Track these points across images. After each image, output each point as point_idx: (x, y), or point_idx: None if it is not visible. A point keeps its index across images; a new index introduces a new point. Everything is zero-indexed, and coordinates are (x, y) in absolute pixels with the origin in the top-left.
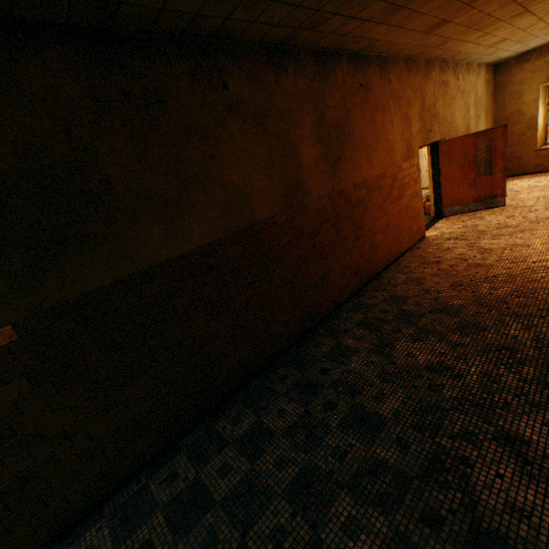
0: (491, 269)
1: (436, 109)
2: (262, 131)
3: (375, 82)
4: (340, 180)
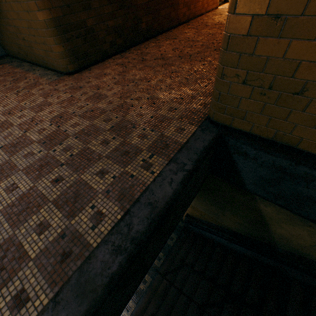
0: None
1: None
2: None
3: None
4: None
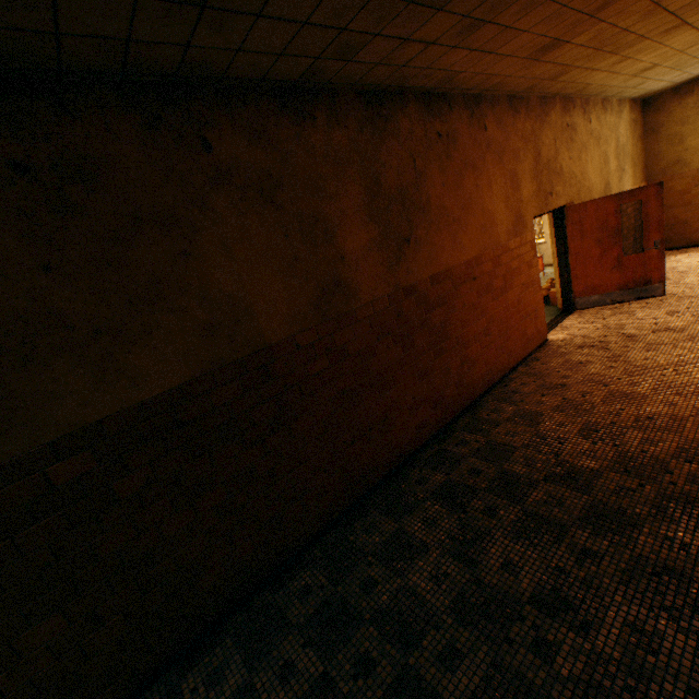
0: (645, 404)
1: (558, 163)
2: (273, 210)
3: (461, 131)
4: (409, 272)
